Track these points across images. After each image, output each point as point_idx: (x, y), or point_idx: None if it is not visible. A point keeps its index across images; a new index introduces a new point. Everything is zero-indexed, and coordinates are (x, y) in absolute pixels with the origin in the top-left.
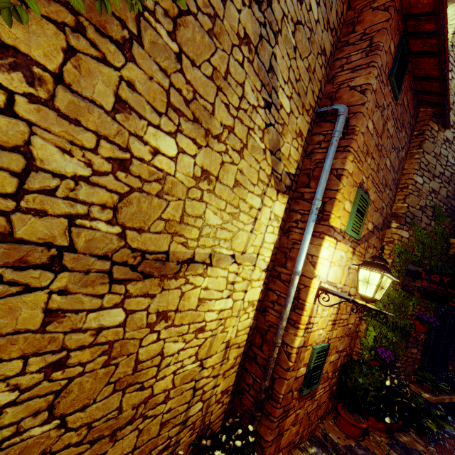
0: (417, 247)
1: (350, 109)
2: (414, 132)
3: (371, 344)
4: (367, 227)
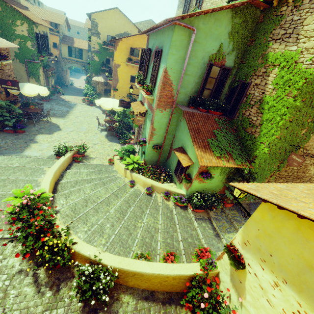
0: None
1: None
2: None
3: None
4: None
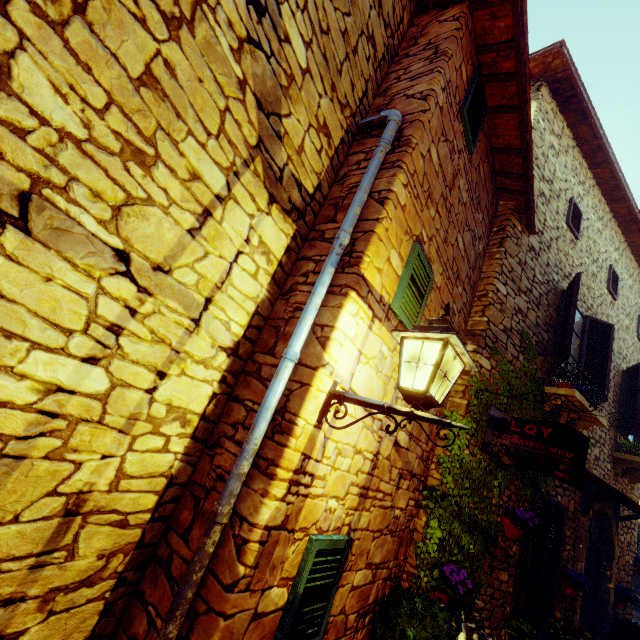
0: (503, 389)
1: (406, 118)
2: (494, 228)
3: (434, 555)
4: None
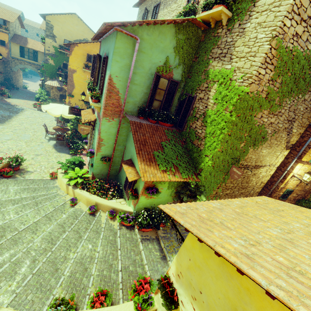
0: None
1: None
2: None
3: None
4: None
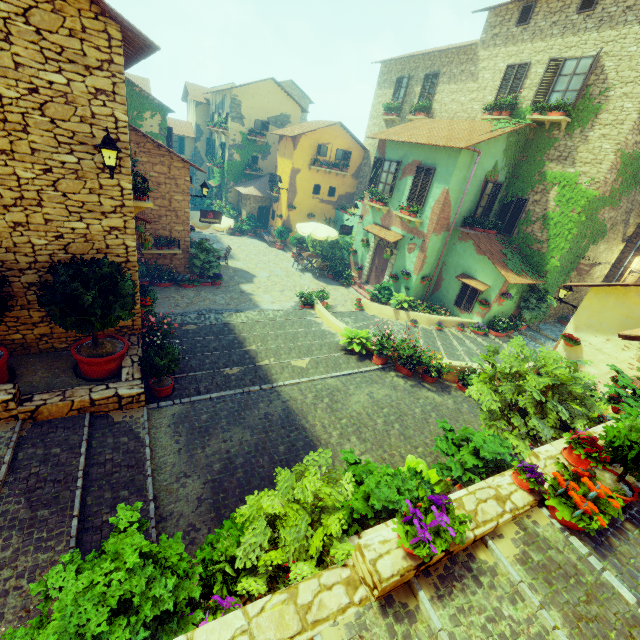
0: None
1: None
2: None
3: None
4: None
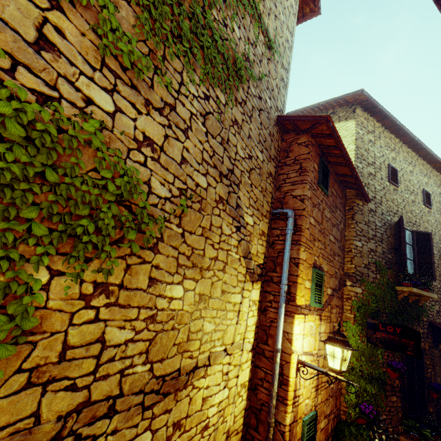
0: (371, 299)
1: (296, 212)
2: (346, 207)
3: (354, 400)
4: (327, 292)
